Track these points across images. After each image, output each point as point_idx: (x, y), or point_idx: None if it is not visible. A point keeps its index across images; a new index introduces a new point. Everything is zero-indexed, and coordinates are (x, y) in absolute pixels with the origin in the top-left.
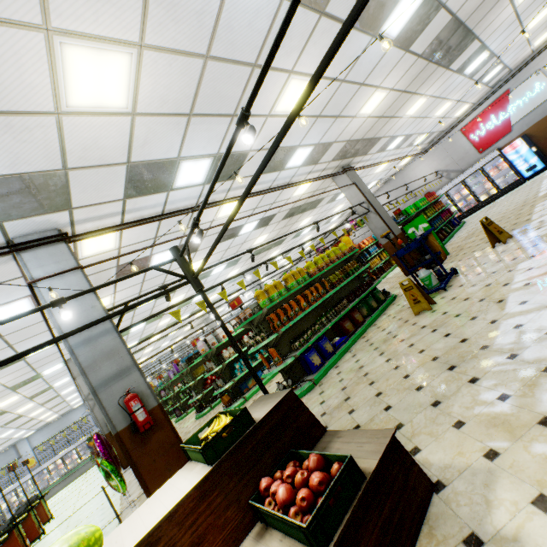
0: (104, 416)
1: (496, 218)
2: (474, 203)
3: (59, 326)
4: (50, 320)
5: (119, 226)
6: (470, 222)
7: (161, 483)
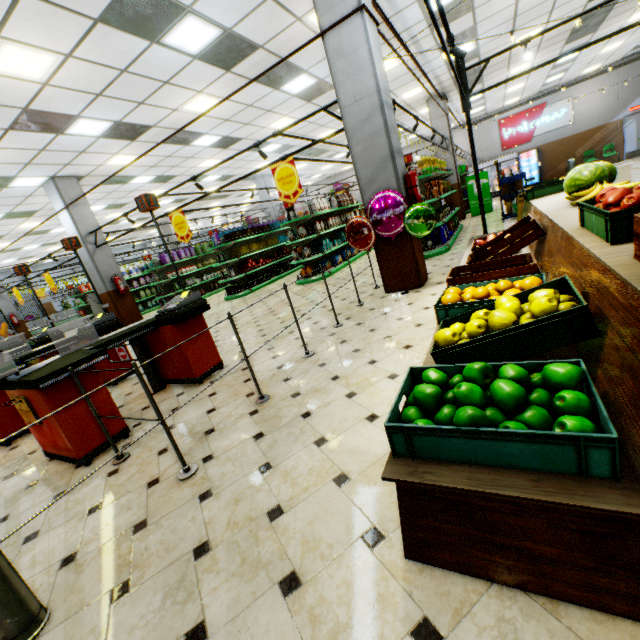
0: (395, 179)
1: None
2: None
3: (373, 74)
4: (346, 65)
5: (377, 5)
6: None
7: (417, 251)
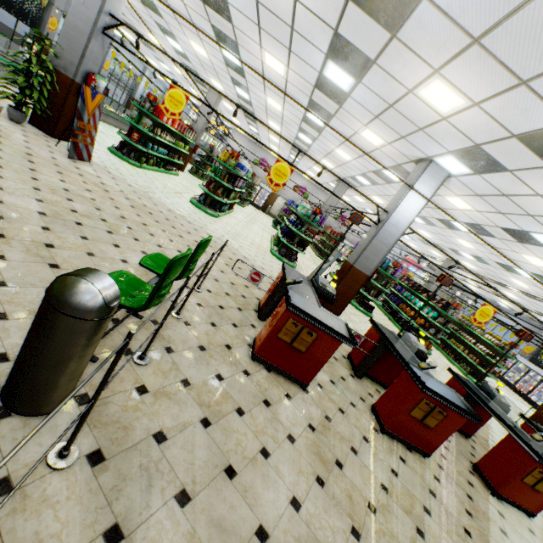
0: None
1: None
2: None
3: None
4: None
5: None
6: None
7: None
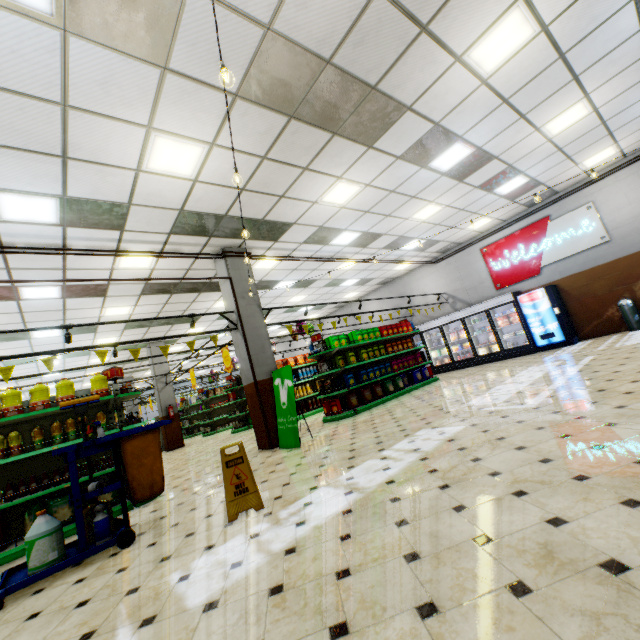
0: None
1: (417, 407)
2: (472, 354)
3: None
4: None
5: None
6: (432, 385)
7: None
